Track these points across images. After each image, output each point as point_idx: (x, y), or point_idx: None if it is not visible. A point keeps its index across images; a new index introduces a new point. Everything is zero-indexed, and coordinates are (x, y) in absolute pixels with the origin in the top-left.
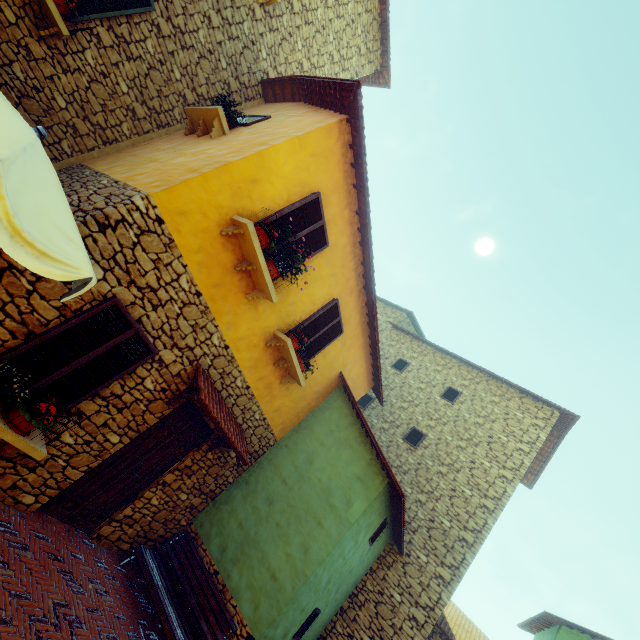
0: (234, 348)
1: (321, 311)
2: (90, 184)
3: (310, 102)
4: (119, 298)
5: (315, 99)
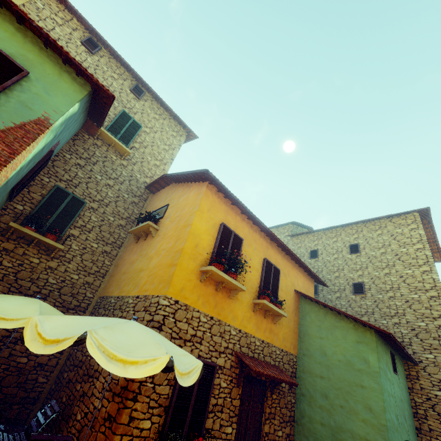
0: (243, 328)
1: (263, 271)
2: (124, 307)
3: (178, 181)
4: None
5: (182, 181)
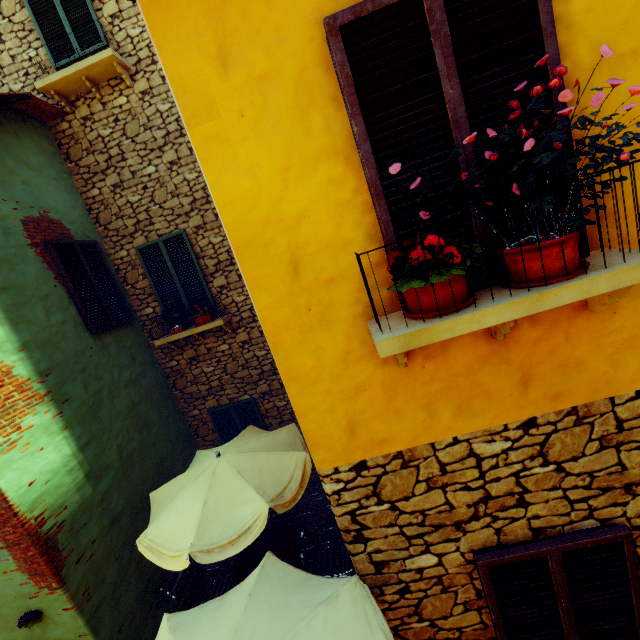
0: None
1: None
2: None
3: None
4: (479, 546)
5: None
